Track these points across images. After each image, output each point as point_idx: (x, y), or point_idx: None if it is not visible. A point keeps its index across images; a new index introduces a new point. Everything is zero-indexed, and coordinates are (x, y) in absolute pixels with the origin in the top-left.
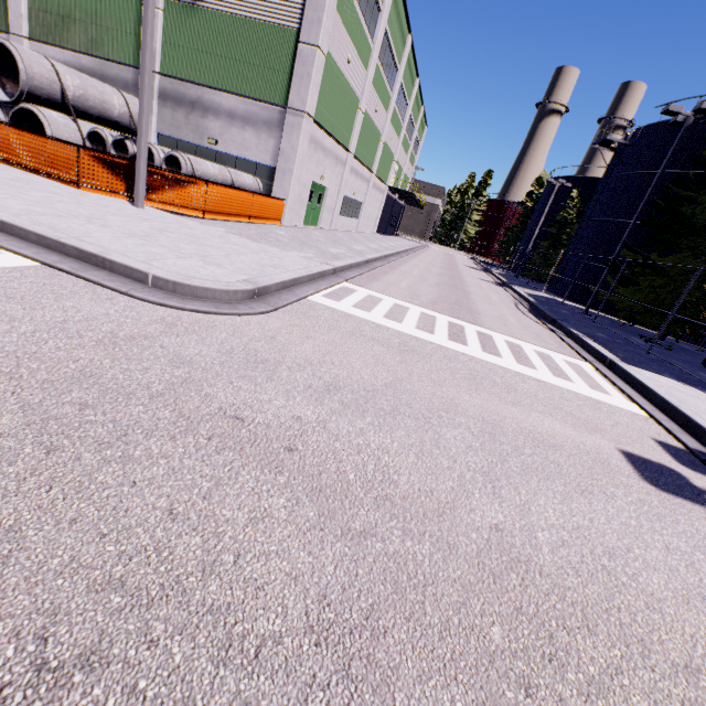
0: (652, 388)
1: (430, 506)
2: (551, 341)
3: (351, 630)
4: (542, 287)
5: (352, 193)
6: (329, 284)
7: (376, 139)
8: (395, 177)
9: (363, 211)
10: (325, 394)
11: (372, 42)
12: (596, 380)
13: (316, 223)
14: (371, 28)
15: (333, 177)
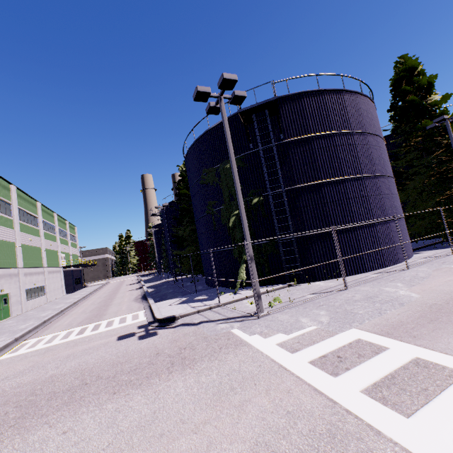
0: (152, 309)
1: (33, 381)
2: (136, 308)
3: (1, 403)
4: (170, 274)
5: (33, 285)
6: (12, 347)
7: (38, 251)
8: (65, 259)
9: (47, 289)
10: (2, 381)
11: (11, 217)
12: (139, 316)
13: (8, 315)
14: (8, 212)
15: (12, 285)
